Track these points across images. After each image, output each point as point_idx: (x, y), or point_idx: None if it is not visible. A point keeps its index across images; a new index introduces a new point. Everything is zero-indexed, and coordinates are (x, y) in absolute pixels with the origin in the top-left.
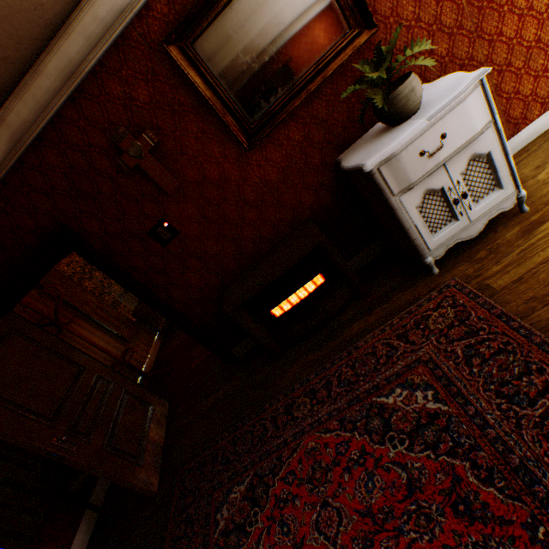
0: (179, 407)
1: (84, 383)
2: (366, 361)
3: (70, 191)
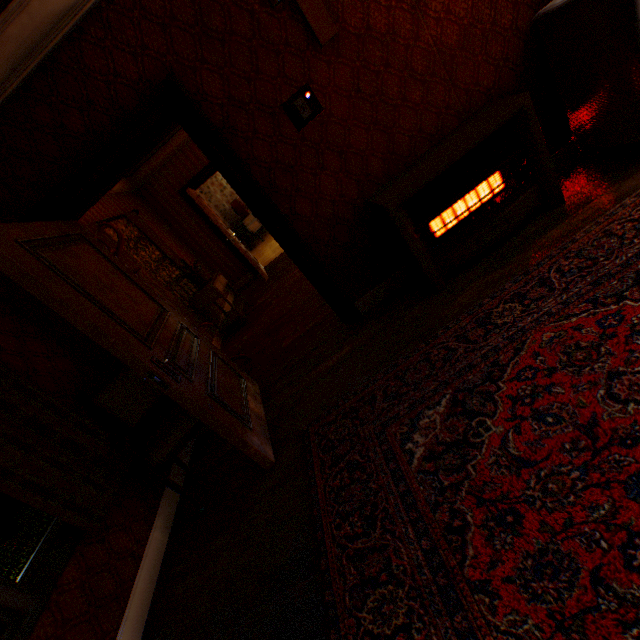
0: (279, 383)
1: (169, 324)
2: (598, 246)
3: (194, 27)
